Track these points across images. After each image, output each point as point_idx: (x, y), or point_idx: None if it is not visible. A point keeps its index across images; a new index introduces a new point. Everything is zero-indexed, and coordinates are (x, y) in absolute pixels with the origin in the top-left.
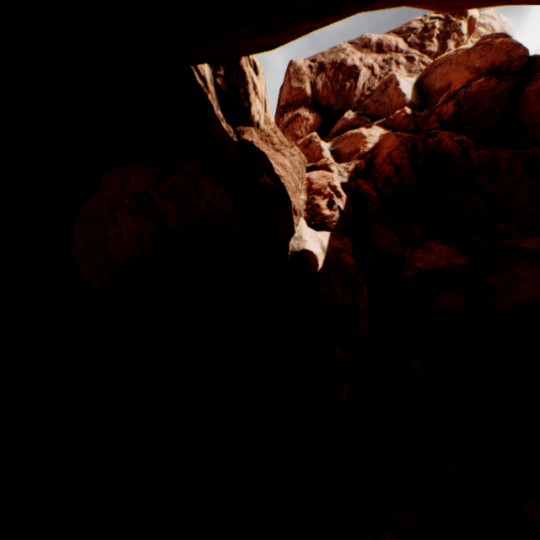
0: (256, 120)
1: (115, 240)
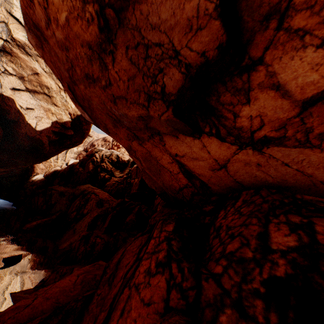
0: None
1: None
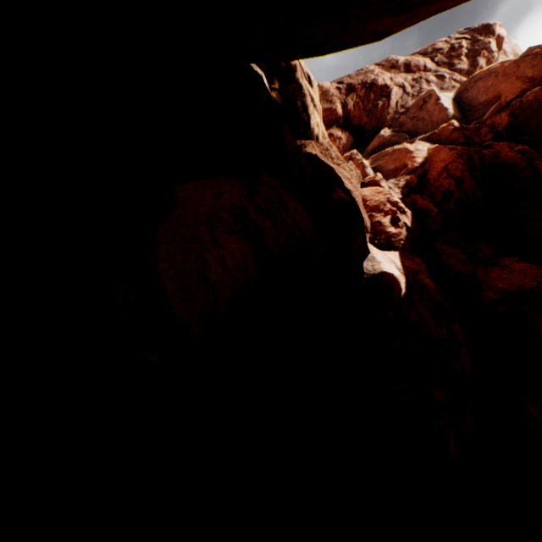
0: (315, 133)
1: (217, 265)
